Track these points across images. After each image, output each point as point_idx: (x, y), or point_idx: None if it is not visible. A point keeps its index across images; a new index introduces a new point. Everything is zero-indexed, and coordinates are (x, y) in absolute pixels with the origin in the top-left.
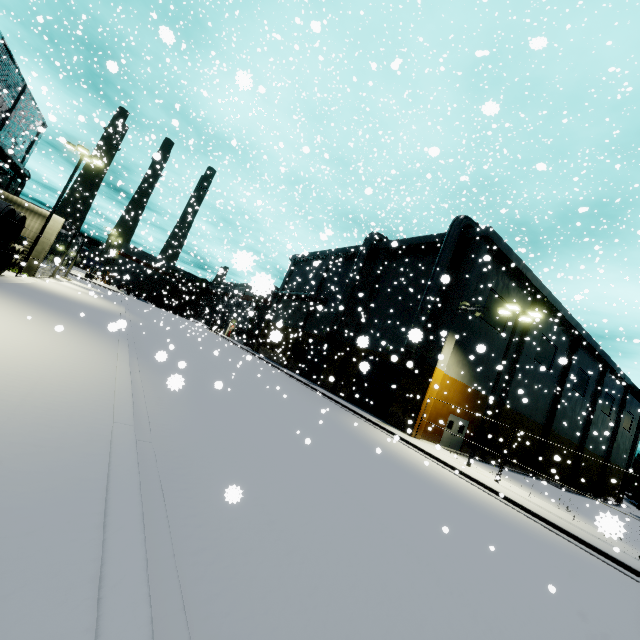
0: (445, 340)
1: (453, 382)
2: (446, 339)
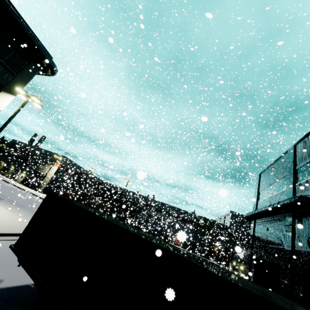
0: None
1: None
2: None
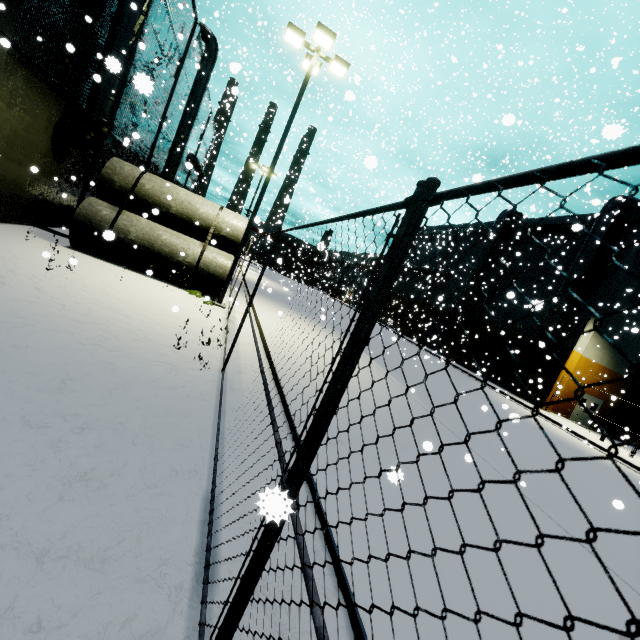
0: (586, 325)
1: (590, 363)
2: (587, 324)
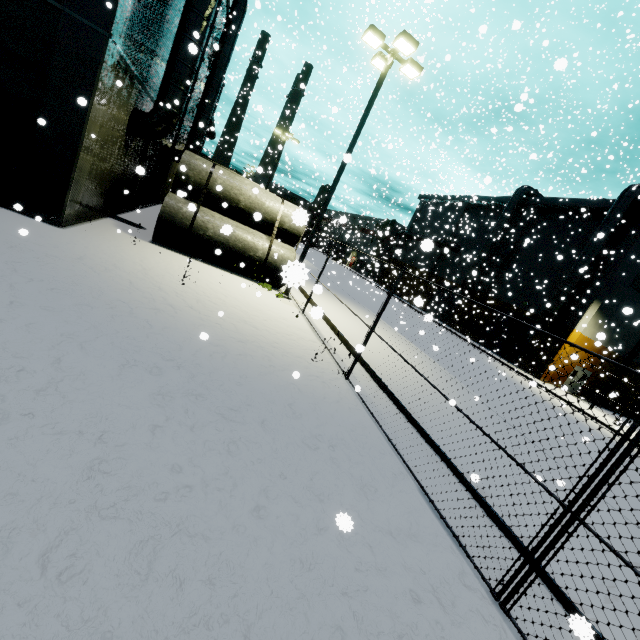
0: (589, 307)
1: (586, 340)
2: (590, 306)
